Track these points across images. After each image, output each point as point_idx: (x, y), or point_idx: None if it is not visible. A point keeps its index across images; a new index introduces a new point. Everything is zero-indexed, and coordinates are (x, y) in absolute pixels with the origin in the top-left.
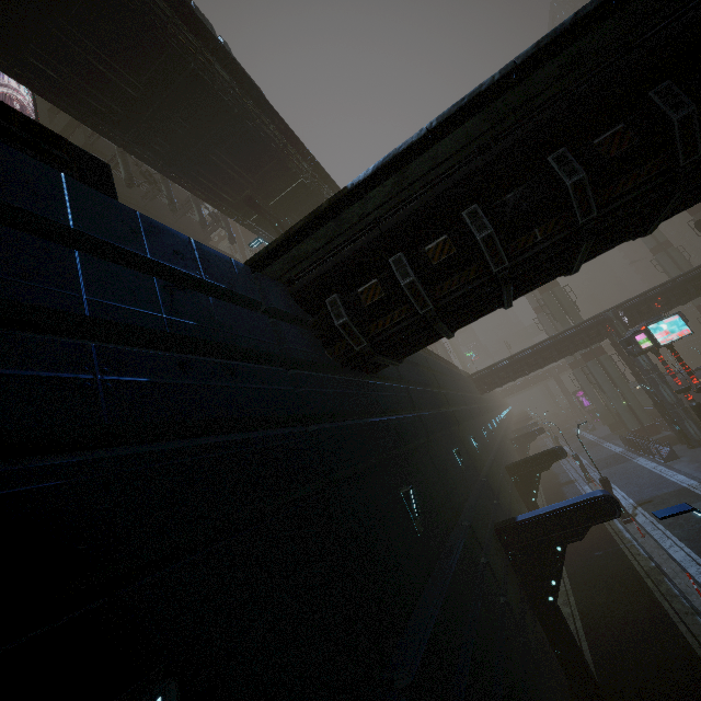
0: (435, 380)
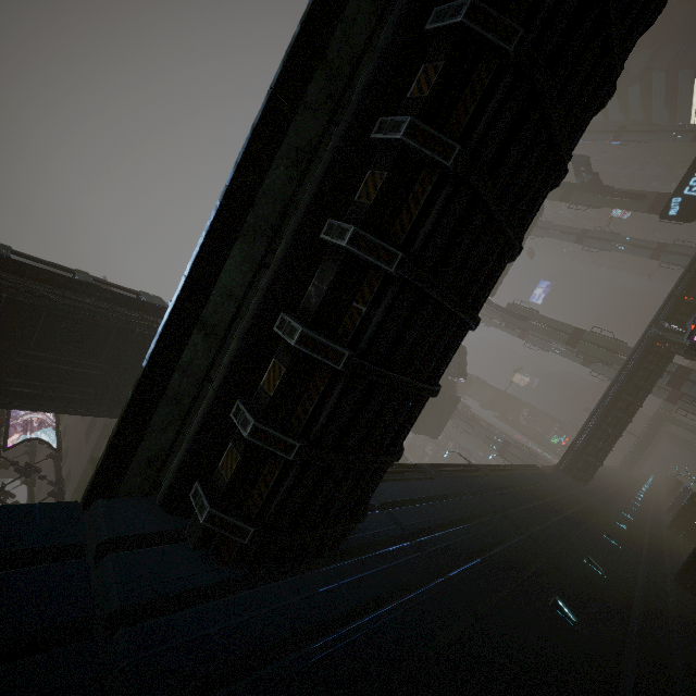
0: (483, 504)
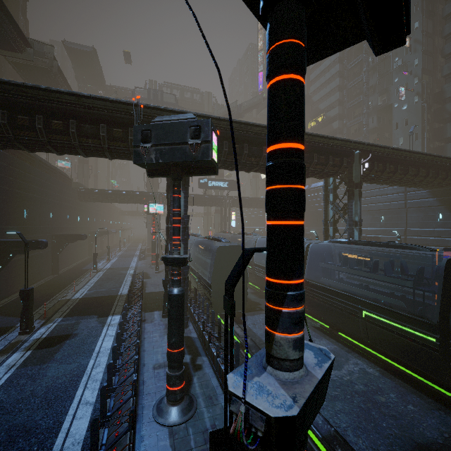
0: (9, 171)
